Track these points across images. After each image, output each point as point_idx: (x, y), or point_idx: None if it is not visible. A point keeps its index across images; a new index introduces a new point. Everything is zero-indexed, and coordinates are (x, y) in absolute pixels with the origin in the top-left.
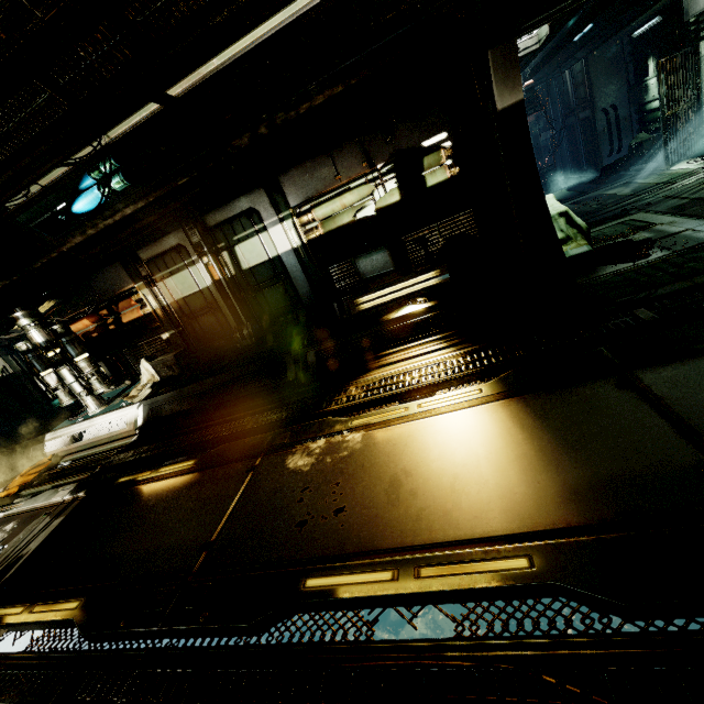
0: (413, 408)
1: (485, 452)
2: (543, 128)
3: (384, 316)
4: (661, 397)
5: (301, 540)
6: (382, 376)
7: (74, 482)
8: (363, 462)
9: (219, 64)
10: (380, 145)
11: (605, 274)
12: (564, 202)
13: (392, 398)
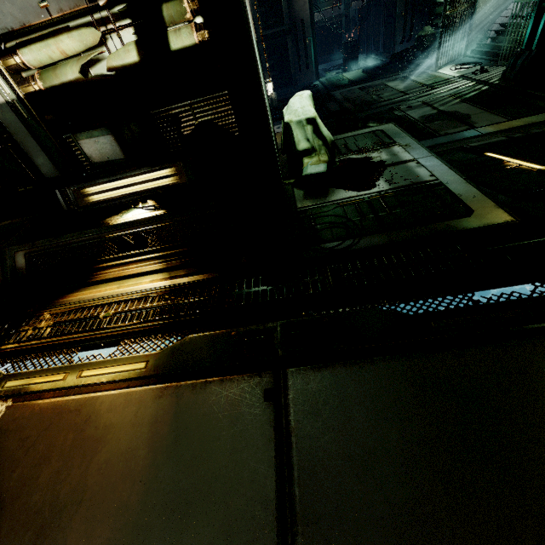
0: (72, 376)
1: (95, 487)
2: None
3: (108, 218)
4: (292, 430)
5: None
6: (81, 304)
7: None
8: None
9: None
10: None
11: (332, 201)
12: (355, 85)
13: (73, 344)
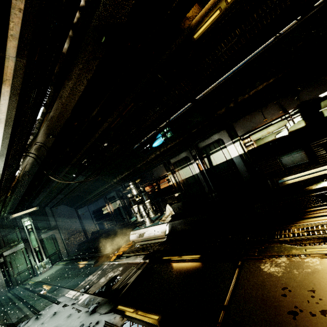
0: None
1: None
2: None
3: (306, 187)
4: None
5: (298, 326)
6: (317, 223)
7: (142, 254)
8: None
9: (213, 85)
10: (290, 101)
11: None
12: None
13: None
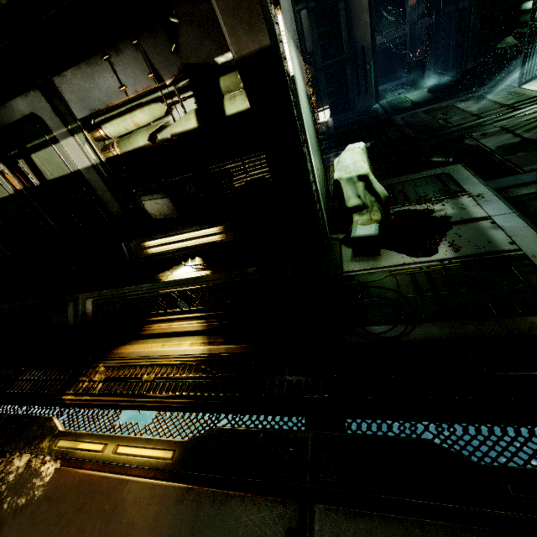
0: (109, 450)
1: None
2: (424, 13)
3: (161, 273)
4: None
5: None
6: (129, 360)
7: None
8: (21, 535)
9: None
10: (164, 53)
11: (383, 267)
12: (419, 108)
13: (116, 406)
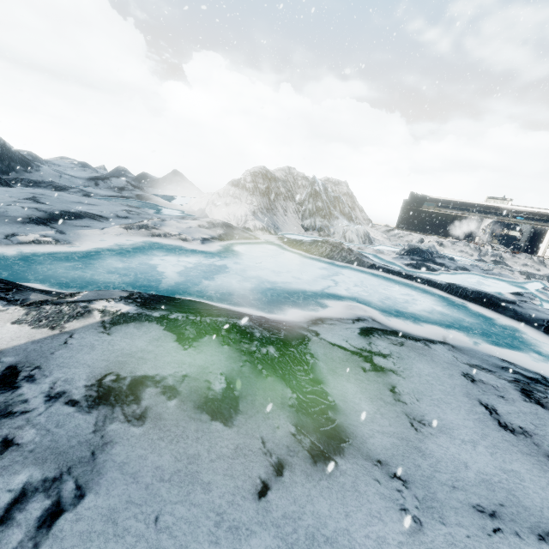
0: None
1: None
2: None
3: None
4: None
5: None
6: None
7: None
8: None
9: None
10: None
11: None
12: None
13: None
